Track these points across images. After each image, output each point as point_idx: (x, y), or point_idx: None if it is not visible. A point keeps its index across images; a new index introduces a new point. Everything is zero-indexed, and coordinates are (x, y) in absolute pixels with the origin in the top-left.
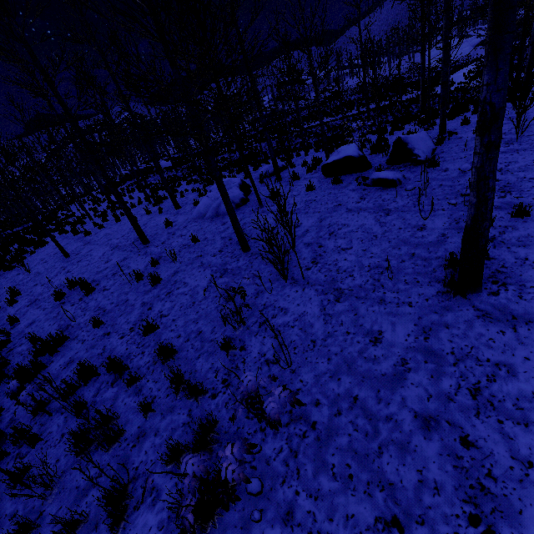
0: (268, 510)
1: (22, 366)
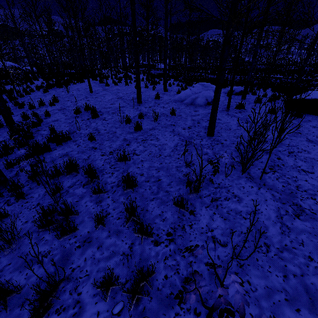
0: None
1: (38, 143)
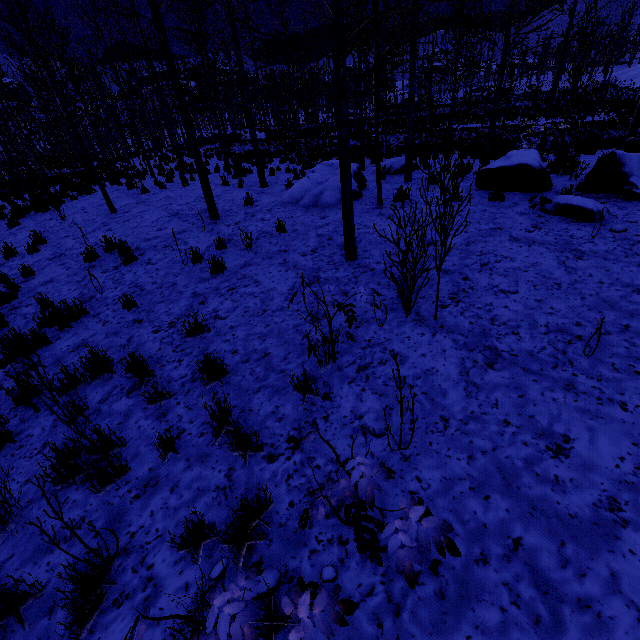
0: None
1: (19, 333)
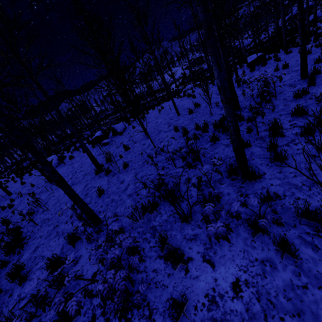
0: (30, 240)
1: None
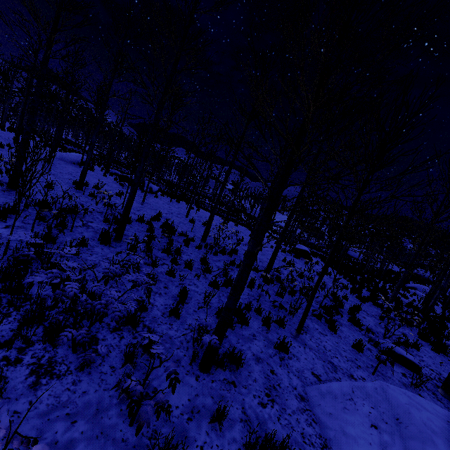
0: None
1: None
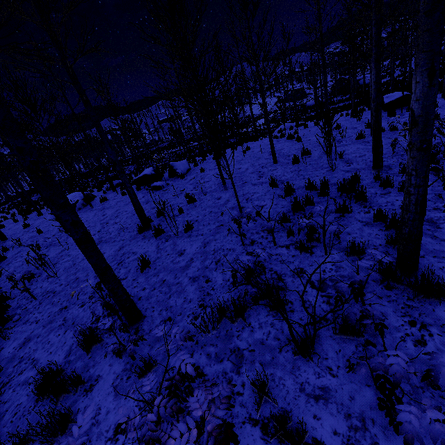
0: (19, 323)
1: None
